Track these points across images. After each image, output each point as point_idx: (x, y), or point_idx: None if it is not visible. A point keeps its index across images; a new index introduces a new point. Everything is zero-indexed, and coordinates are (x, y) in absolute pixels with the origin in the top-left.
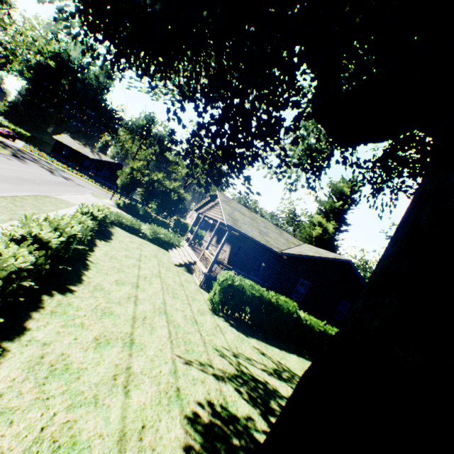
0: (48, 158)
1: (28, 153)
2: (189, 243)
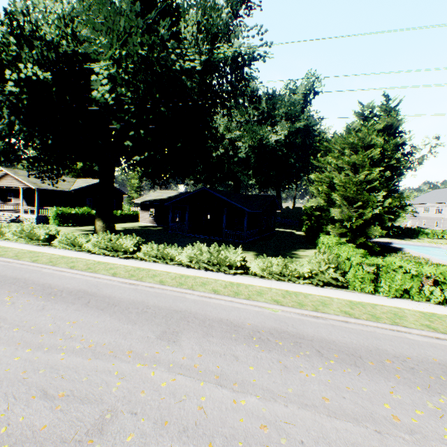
0: None
1: None
2: None
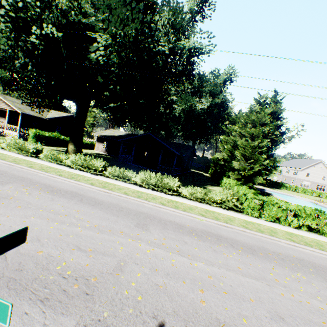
0: None
1: None
2: None
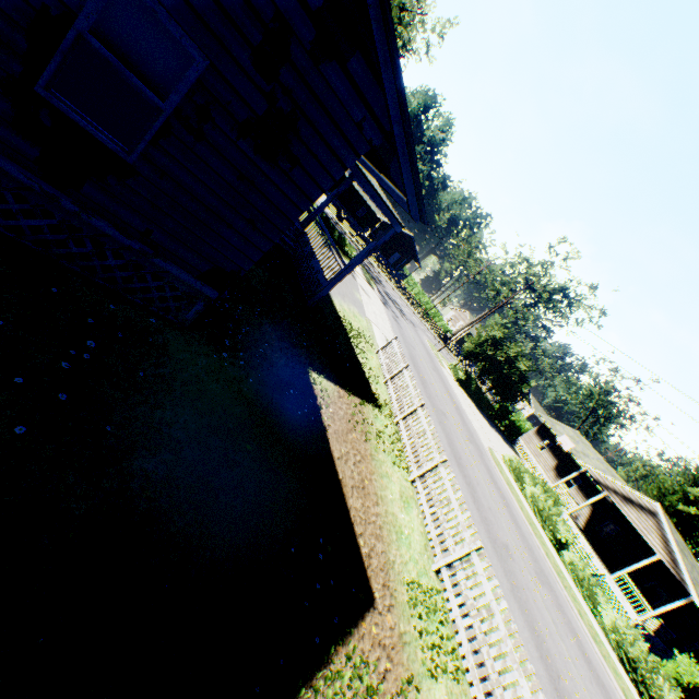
0: (333, 210)
1: (342, 230)
2: (569, 512)
